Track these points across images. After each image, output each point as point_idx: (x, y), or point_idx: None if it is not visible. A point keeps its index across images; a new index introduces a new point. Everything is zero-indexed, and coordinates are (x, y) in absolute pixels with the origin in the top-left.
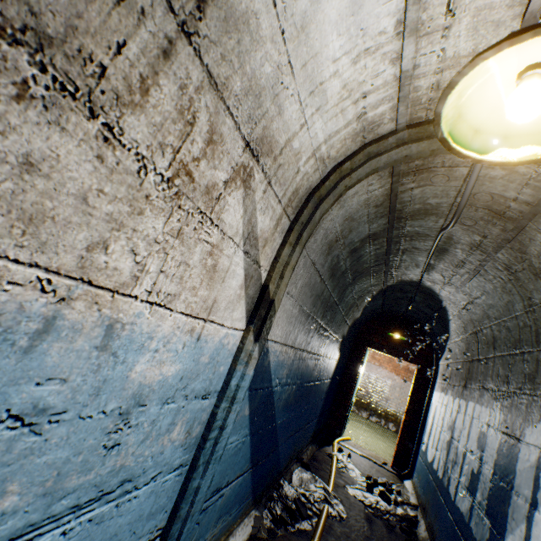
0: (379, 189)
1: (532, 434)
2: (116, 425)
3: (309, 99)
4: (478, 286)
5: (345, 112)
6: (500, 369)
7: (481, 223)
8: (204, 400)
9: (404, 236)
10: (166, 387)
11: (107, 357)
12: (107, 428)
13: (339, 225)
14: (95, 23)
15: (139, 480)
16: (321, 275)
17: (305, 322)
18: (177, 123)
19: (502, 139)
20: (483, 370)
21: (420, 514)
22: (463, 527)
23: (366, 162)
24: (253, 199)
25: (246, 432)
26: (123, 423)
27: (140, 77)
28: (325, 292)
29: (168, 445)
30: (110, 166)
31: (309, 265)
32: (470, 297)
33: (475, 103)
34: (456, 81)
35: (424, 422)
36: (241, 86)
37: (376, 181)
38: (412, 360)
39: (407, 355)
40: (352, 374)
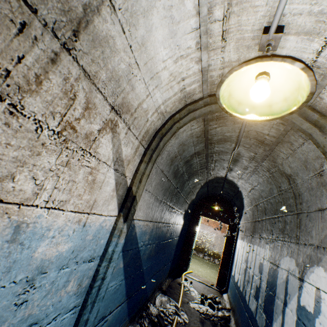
0: (197, 128)
1: (284, 263)
2: (24, 289)
3: (151, 81)
4: (255, 180)
5: (173, 88)
6: (268, 226)
7: (253, 146)
8: (90, 262)
9: (215, 152)
10: (61, 259)
11: (16, 246)
12: (17, 292)
13: (176, 148)
14: (1, 46)
15: (43, 322)
16: (168, 177)
17: (159, 205)
18: (63, 99)
19: (252, 107)
20: (260, 227)
21: (231, 314)
22: (253, 320)
23: (188, 114)
24: (118, 138)
25: (122, 278)
26: (30, 287)
27: (35, 75)
28: (171, 186)
29: (65, 295)
30: (15, 128)
31: (159, 172)
32: (252, 185)
33: (237, 89)
34: (223, 79)
35: (233, 258)
36: (106, 76)
37: (195, 123)
38: (226, 222)
39: (223, 219)
40: (192, 232)
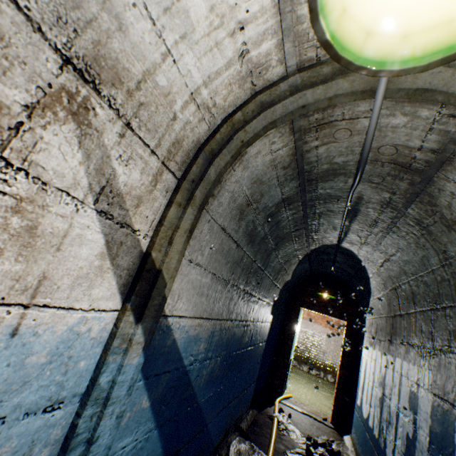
0: (283, 148)
1: None
2: None
3: (166, 18)
4: (392, 244)
5: (222, 47)
6: (423, 325)
7: (388, 179)
8: (50, 412)
9: (318, 199)
10: None
11: None
12: None
13: (247, 188)
14: None
15: None
16: (237, 241)
17: (223, 290)
18: None
19: (402, 39)
20: (406, 326)
21: None
22: None
23: (260, 113)
24: (100, 141)
25: (149, 426)
26: None
27: None
28: (244, 258)
29: None
30: None
31: (218, 230)
32: (386, 254)
33: None
34: None
35: (357, 375)
36: None
37: (278, 139)
38: (341, 316)
39: (337, 312)
40: (288, 334)
